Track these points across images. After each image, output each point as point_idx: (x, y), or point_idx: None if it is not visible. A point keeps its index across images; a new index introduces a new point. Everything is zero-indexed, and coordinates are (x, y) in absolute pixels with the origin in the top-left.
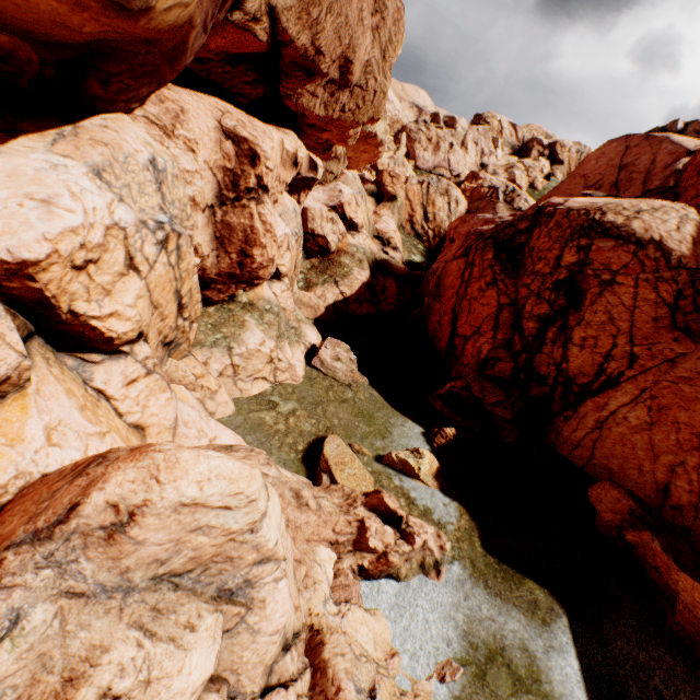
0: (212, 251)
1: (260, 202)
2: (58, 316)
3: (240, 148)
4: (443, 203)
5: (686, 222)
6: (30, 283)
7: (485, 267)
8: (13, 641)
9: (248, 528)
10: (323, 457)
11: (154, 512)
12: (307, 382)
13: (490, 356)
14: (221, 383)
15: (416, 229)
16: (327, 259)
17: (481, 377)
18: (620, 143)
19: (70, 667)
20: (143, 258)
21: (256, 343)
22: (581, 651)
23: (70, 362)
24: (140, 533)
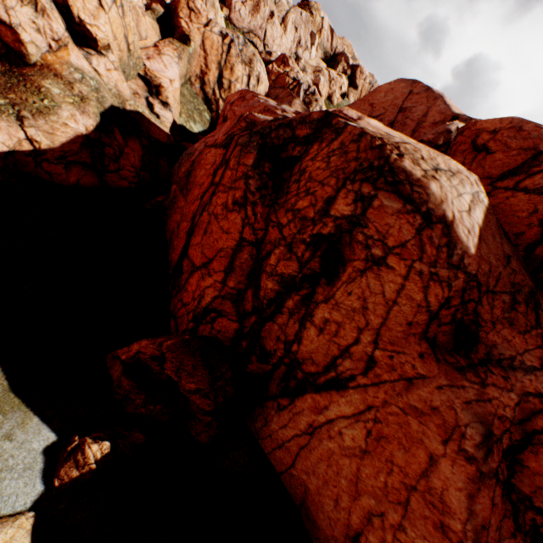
0: None
1: None
2: None
3: None
4: (243, 74)
5: (477, 203)
6: None
7: (239, 175)
8: None
9: None
10: None
11: None
12: None
13: (214, 306)
14: None
15: (206, 91)
16: (18, 73)
17: (185, 347)
18: (407, 86)
19: None
20: None
21: None
22: None
23: None
24: None
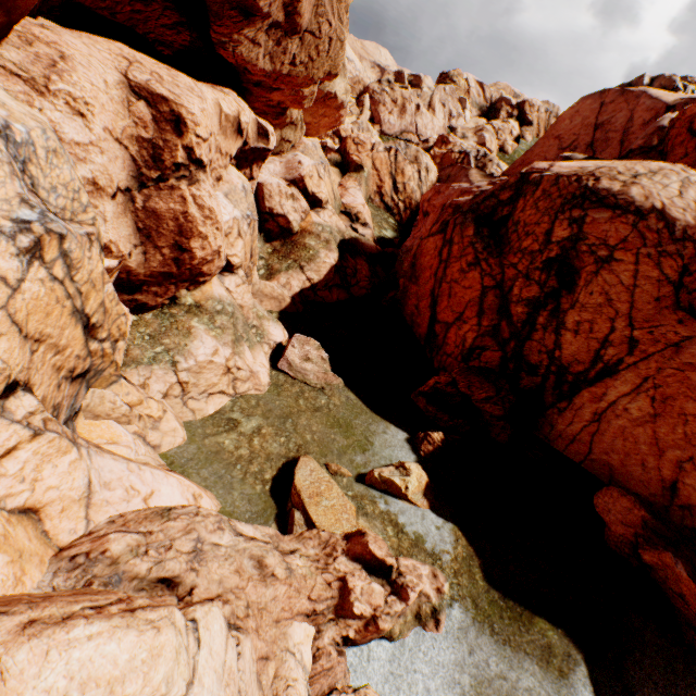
0: (136, 246)
1: (194, 182)
2: None
3: (157, 110)
4: (413, 172)
5: (688, 186)
6: None
7: (465, 245)
8: None
9: None
10: (294, 489)
11: None
12: (274, 390)
13: (475, 344)
14: (167, 406)
15: (385, 201)
16: (290, 241)
17: (468, 371)
18: (595, 100)
19: None
20: None
21: (207, 354)
22: None
23: None
24: None
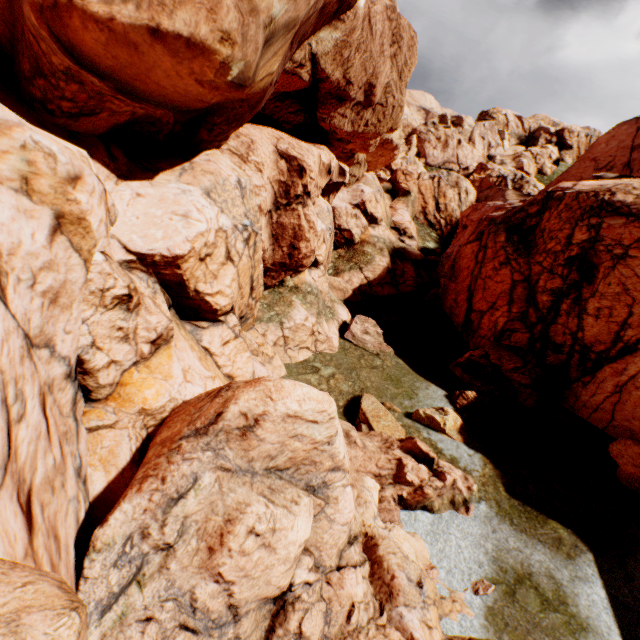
0: (269, 245)
1: (305, 206)
2: (188, 293)
3: (290, 165)
4: (453, 195)
5: None
6: (176, 271)
7: (497, 248)
8: (195, 491)
9: (326, 441)
10: (361, 411)
11: (271, 419)
12: (342, 351)
13: (506, 327)
14: (275, 351)
15: (428, 219)
16: (352, 249)
17: (498, 347)
18: (631, 125)
19: (228, 513)
20: (236, 252)
21: (301, 319)
22: (606, 583)
23: (188, 327)
24: (262, 433)
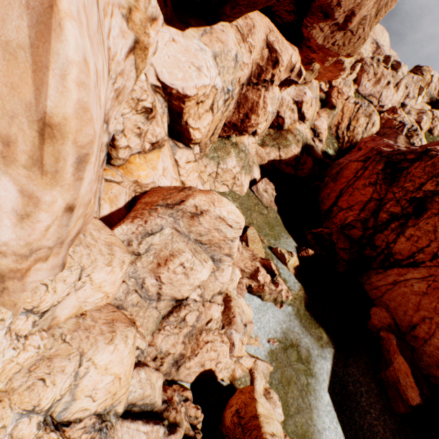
0: (232, 109)
1: (267, 90)
2: (181, 122)
3: (271, 55)
4: (363, 122)
5: None
6: (181, 105)
7: (373, 173)
8: (160, 234)
9: (231, 239)
10: (245, 234)
11: (210, 215)
12: (246, 196)
13: (351, 223)
14: (208, 179)
15: (338, 132)
16: (279, 133)
17: (340, 232)
18: None
19: (172, 251)
20: (217, 106)
21: (231, 166)
22: (333, 363)
23: (170, 143)
24: (202, 220)
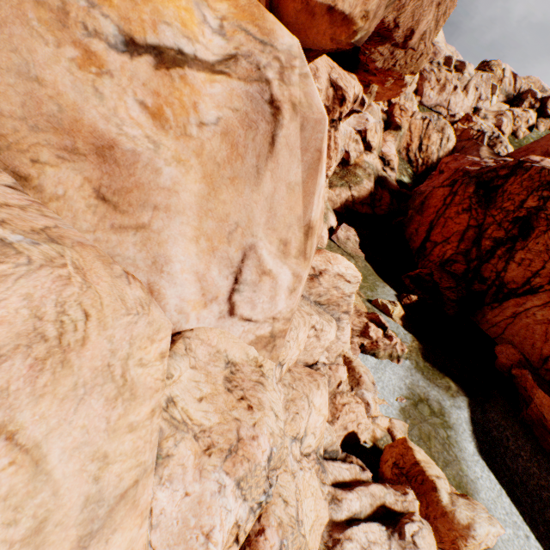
0: None
1: (336, 130)
2: None
3: (336, 93)
4: (436, 139)
5: None
6: None
7: (464, 197)
8: None
9: (348, 295)
10: None
11: (329, 274)
12: (328, 248)
13: (451, 258)
14: None
15: (409, 156)
16: (346, 169)
17: (442, 270)
18: None
19: None
20: None
21: None
22: (468, 412)
23: None
24: (322, 280)
